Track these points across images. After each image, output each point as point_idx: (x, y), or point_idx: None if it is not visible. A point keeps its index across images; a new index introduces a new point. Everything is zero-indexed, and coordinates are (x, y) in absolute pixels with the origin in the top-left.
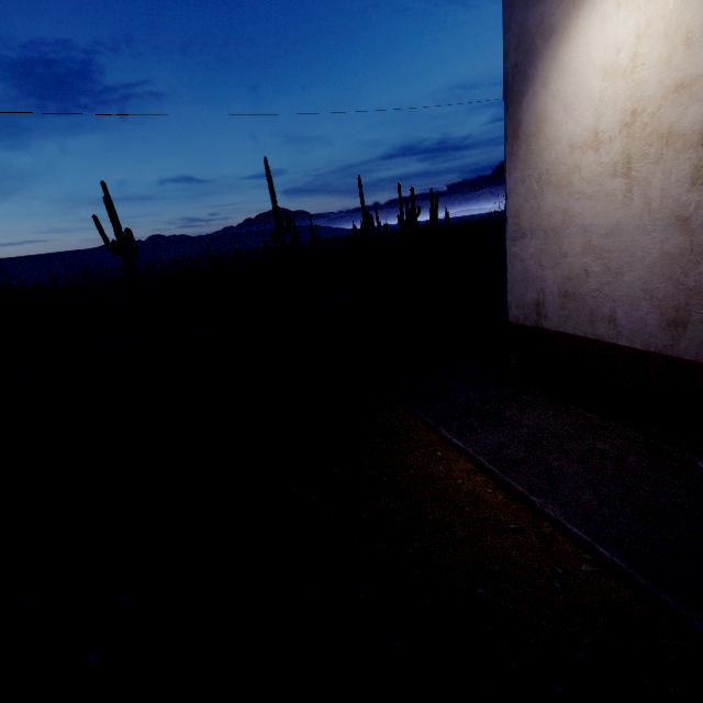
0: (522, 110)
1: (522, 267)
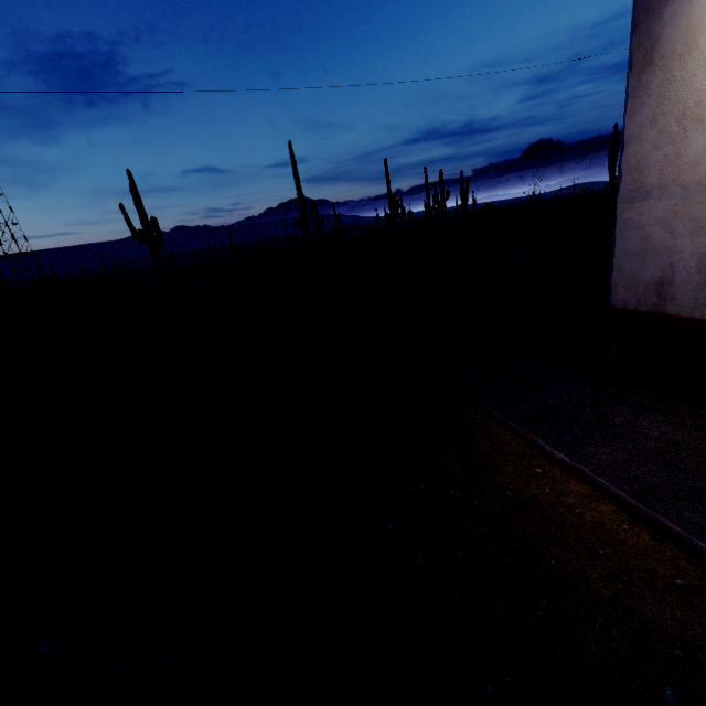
0: (662, 23)
1: (640, 236)
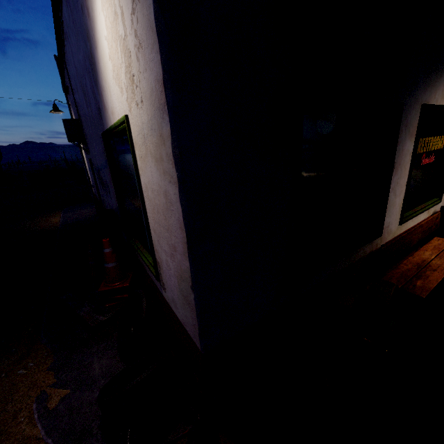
0: None
1: None
